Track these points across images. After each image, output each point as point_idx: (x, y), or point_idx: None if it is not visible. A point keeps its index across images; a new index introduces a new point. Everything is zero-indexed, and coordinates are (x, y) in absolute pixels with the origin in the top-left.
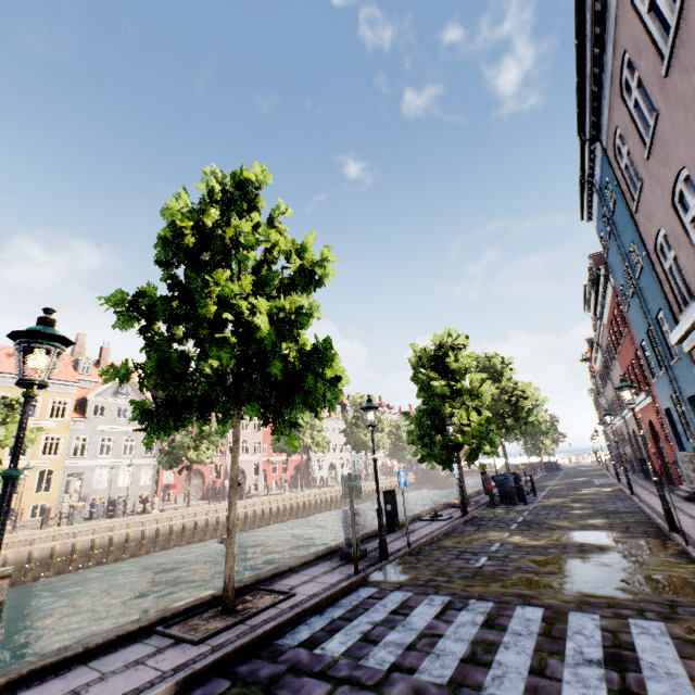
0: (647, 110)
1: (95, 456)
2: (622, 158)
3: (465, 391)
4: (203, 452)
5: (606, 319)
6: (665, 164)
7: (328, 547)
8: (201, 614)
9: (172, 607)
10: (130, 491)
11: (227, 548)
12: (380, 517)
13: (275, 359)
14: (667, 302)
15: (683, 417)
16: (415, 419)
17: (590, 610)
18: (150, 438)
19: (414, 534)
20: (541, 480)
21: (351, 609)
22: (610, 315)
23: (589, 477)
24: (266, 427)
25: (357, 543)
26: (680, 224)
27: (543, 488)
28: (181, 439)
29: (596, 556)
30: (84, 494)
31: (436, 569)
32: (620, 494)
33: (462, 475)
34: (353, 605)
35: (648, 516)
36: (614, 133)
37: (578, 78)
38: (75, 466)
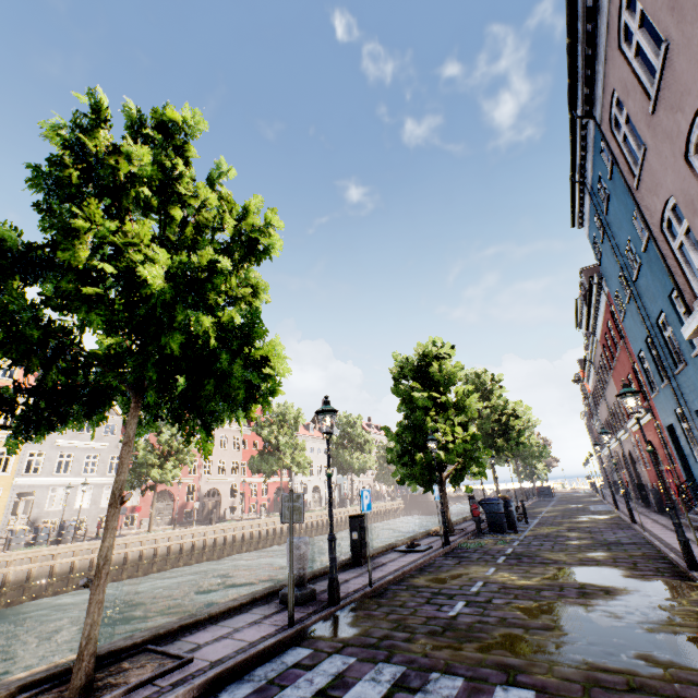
0: (652, 50)
1: (50, 474)
2: (620, 130)
3: (450, 405)
4: (169, 470)
5: (599, 334)
6: (676, 109)
7: (271, 586)
8: (40, 694)
9: (2, 683)
10: (89, 513)
11: (91, 594)
12: (332, 548)
13: (173, 329)
14: (677, 289)
15: (691, 433)
16: (395, 435)
17: (603, 697)
18: (12, 437)
19: (382, 569)
20: (533, 506)
21: (261, 687)
22: (604, 328)
23: (584, 503)
24: (173, 426)
25: (303, 582)
26: (696, 181)
27: (536, 514)
28: (145, 455)
29: (602, 603)
30: (34, 516)
31: (397, 619)
32: (620, 522)
33: (445, 498)
34: (268, 679)
35: (657, 548)
36: (610, 100)
37: (569, 39)
38: (26, 484)
